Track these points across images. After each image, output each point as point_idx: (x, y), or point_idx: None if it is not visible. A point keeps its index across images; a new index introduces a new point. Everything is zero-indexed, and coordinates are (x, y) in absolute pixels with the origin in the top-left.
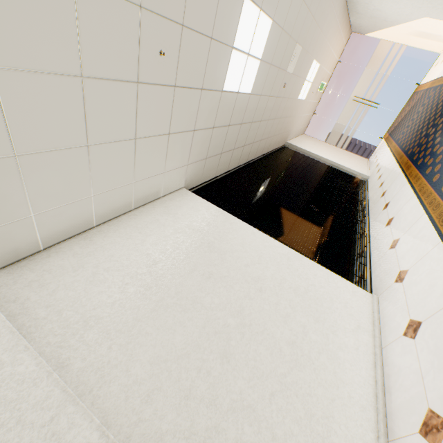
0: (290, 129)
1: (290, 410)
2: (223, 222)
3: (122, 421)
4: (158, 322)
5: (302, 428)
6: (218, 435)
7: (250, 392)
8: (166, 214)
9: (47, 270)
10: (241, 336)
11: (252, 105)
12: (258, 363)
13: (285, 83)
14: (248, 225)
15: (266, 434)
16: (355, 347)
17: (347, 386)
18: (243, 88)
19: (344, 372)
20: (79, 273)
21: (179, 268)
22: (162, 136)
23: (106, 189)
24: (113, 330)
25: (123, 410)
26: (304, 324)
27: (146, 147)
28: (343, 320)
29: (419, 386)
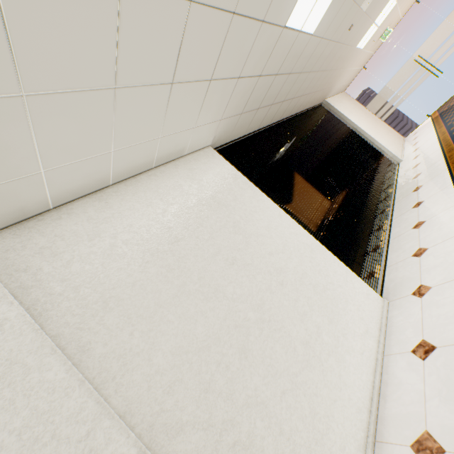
0: (333, 85)
1: (297, 408)
2: (250, 198)
3: (145, 410)
4: (179, 310)
5: (305, 425)
6: (233, 428)
7: (264, 389)
8: (190, 180)
9: (59, 236)
10: (259, 332)
11: (308, 50)
12: (273, 361)
13: (352, 24)
14: (276, 205)
15: (274, 429)
16: (360, 352)
17: (348, 389)
18: (307, 25)
19: (348, 375)
20: (96, 243)
21: (202, 249)
22: (202, 82)
23: (129, 144)
24: (134, 315)
25: (146, 400)
26: (319, 325)
27: (182, 94)
28: (354, 323)
29: (420, 407)
